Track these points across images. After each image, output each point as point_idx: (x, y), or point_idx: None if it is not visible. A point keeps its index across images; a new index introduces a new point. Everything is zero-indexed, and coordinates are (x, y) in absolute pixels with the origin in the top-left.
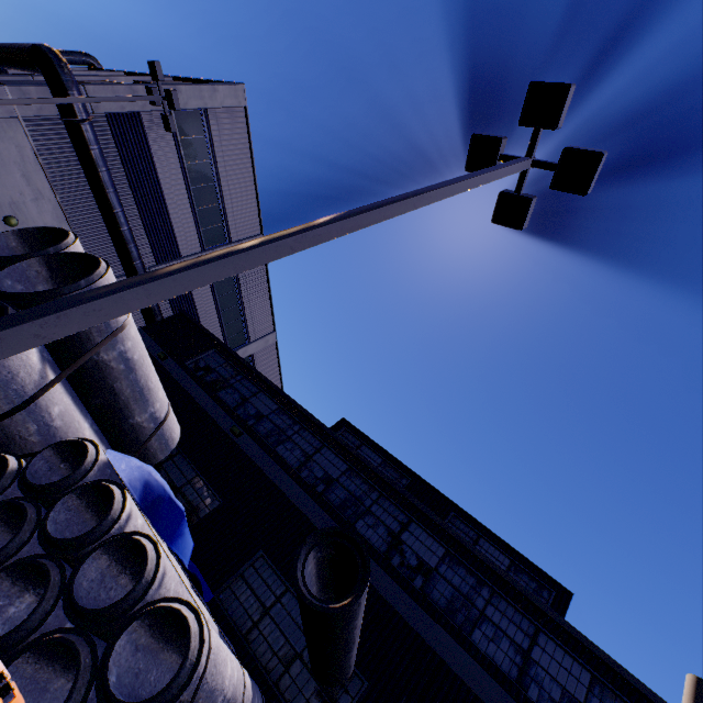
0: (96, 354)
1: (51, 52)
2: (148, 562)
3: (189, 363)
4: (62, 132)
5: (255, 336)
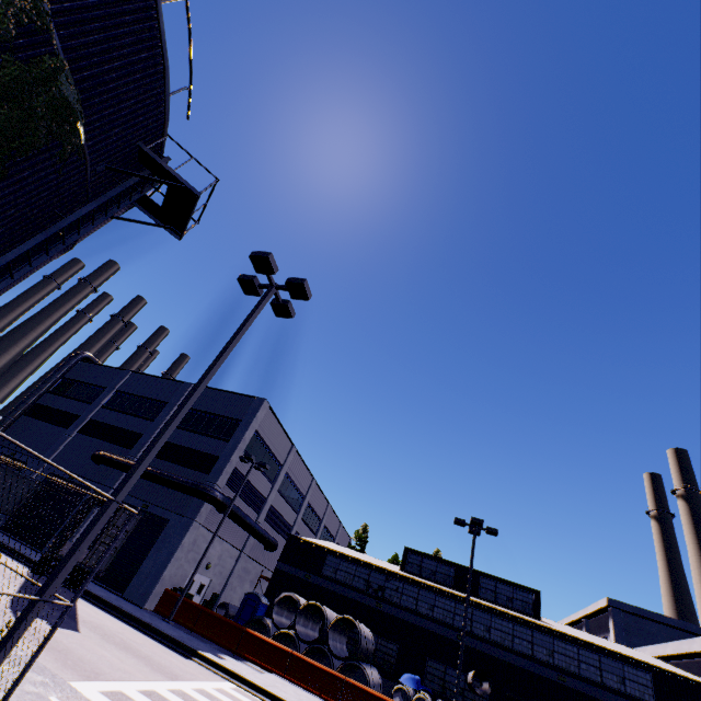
0: (364, 647)
1: (209, 492)
2: None
3: (323, 571)
4: (213, 509)
5: (305, 491)
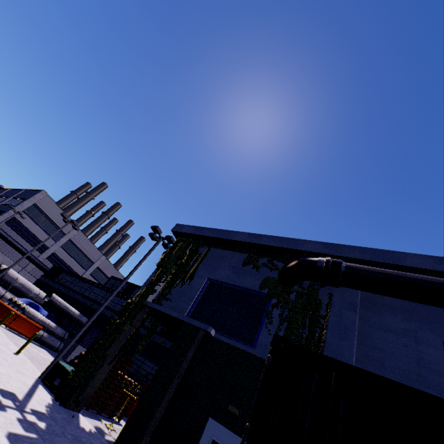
0: (14, 285)
1: None
2: (22, 305)
3: (57, 280)
4: None
5: (95, 260)
